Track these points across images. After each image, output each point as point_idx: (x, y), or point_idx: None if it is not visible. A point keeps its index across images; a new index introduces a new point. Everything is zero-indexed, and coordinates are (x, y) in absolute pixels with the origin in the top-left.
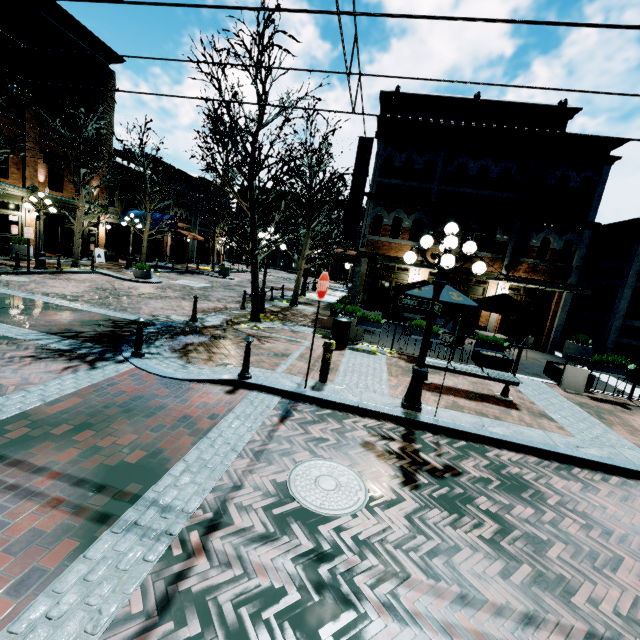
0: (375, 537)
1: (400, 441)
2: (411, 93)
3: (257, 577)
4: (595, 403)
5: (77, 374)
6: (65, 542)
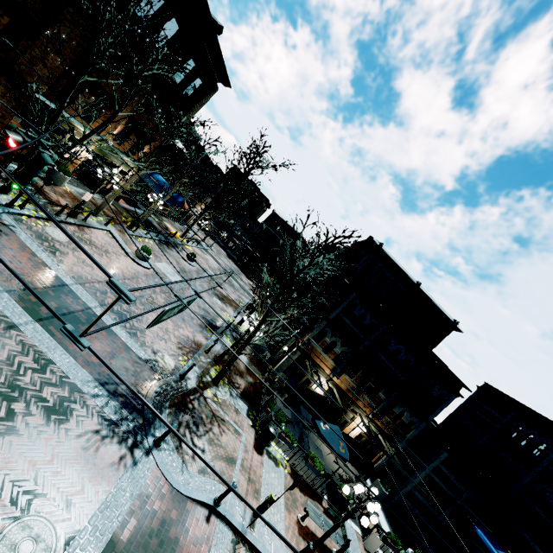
0: None
1: None
2: (387, 253)
3: None
4: None
5: (128, 473)
6: None
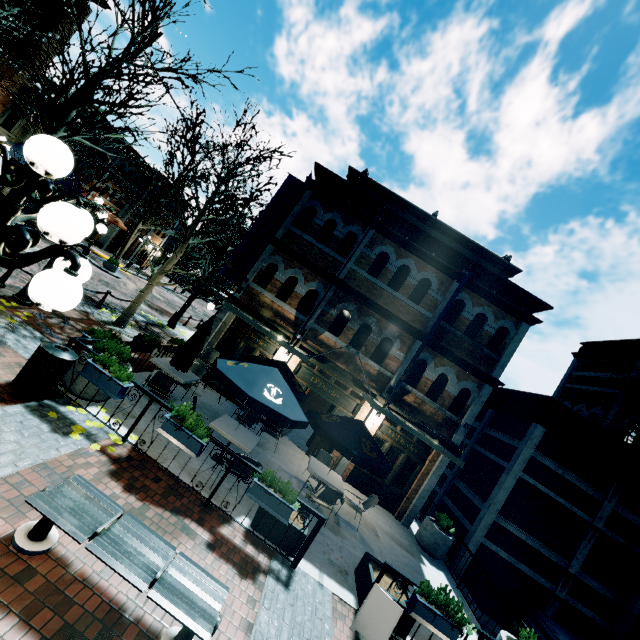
0: None
1: None
2: (377, 182)
3: None
4: None
5: None
6: None
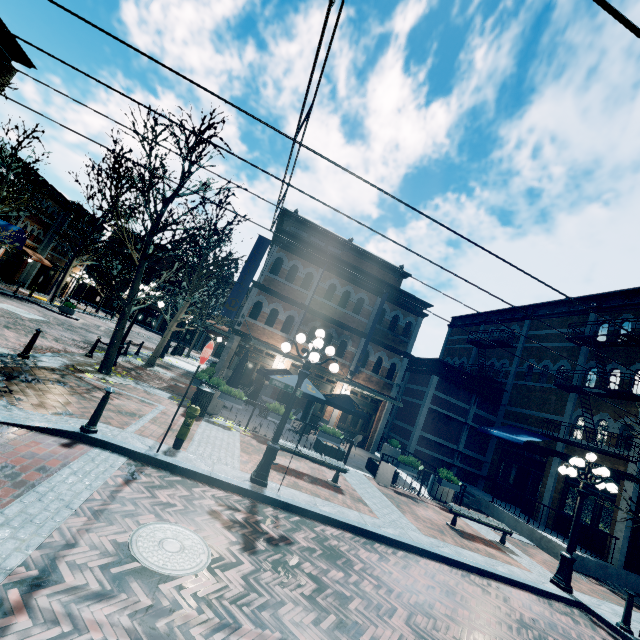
0: (213, 594)
1: (245, 512)
2: (306, 218)
3: (89, 633)
4: (397, 495)
5: None
6: None
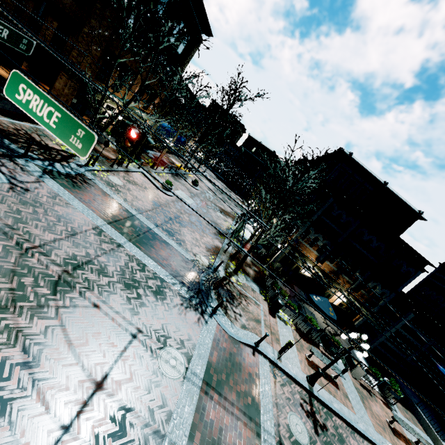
0: None
1: (309, 404)
2: (356, 160)
3: None
4: (361, 388)
5: (204, 327)
6: (256, 444)
